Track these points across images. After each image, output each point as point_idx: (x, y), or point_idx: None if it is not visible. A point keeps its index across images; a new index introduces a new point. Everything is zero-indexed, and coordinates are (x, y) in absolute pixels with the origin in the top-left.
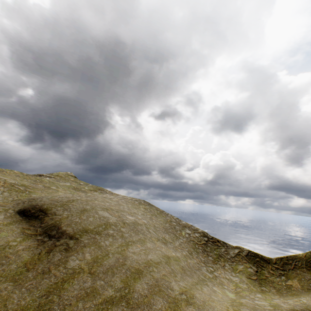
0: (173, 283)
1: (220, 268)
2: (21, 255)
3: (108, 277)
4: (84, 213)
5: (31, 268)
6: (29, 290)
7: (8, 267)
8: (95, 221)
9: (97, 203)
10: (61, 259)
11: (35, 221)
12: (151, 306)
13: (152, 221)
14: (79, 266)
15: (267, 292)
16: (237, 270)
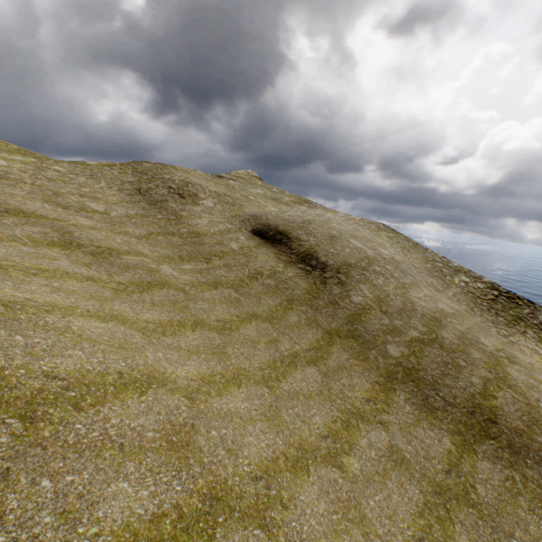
0: (482, 339)
1: (517, 335)
2: (298, 283)
3: (404, 319)
4: (334, 240)
5: (316, 298)
6: (330, 317)
7: (294, 293)
8: (353, 253)
9: (336, 227)
10: (342, 293)
11: (280, 246)
12: (468, 355)
13: (408, 258)
14: (365, 303)
15: None
16: None
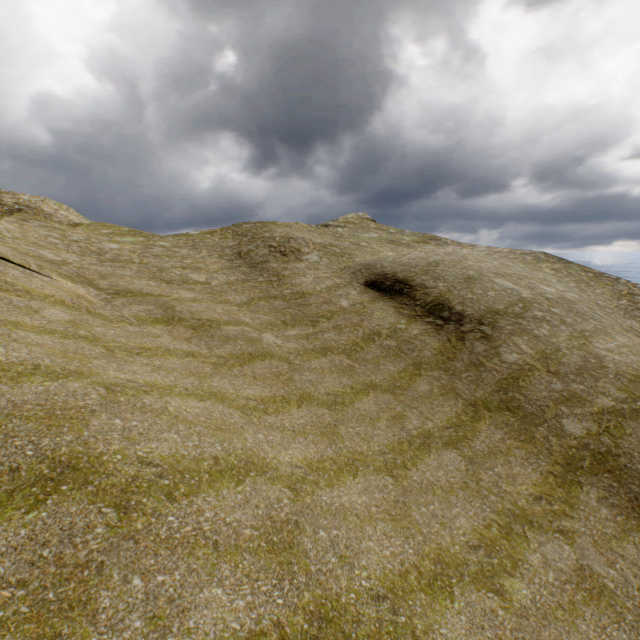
0: None
1: None
2: (426, 342)
3: (587, 382)
4: (472, 283)
5: (452, 359)
6: (473, 383)
7: (421, 355)
8: (500, 297)
9: (473, 265)
10: (488, 351)
11: (401, 297)
12: None
13: (587, 295)
14: (523, 362)
15: None
16: None
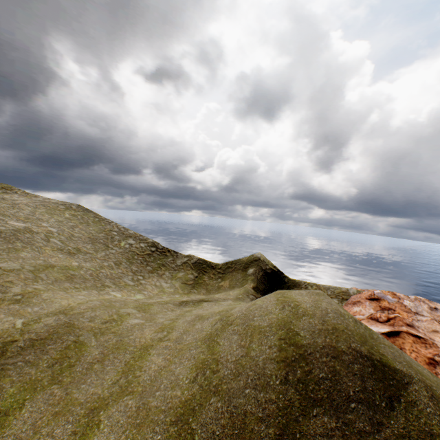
0: (16, 287)
1: (155, 277)
2: None
3: None
4: None
5: None
6: None
7: None
8: None
9: None
10: None
11: None
12: None
13: (73, 230)
14: None
15: (194, 293)
16: (176, 278)
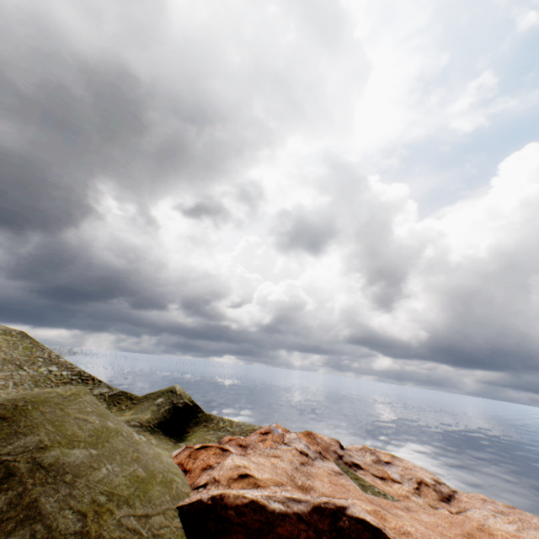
0: None
1: None
2: None
3: None
4: None
5: None
6: None
7: None
8: None
9: None
10: None
11: None
12: None
13: None
14: None
15: None
16: None
